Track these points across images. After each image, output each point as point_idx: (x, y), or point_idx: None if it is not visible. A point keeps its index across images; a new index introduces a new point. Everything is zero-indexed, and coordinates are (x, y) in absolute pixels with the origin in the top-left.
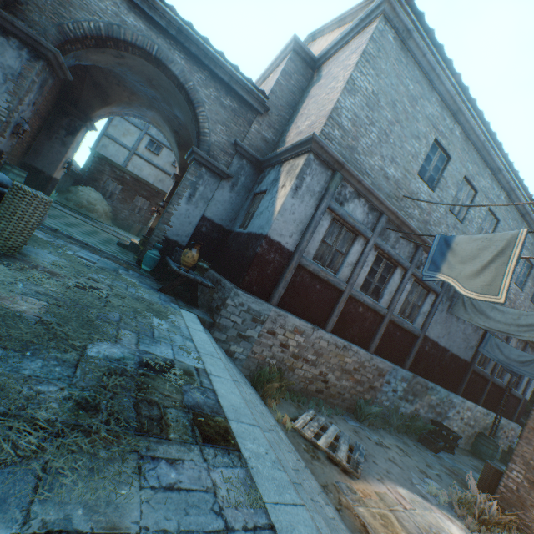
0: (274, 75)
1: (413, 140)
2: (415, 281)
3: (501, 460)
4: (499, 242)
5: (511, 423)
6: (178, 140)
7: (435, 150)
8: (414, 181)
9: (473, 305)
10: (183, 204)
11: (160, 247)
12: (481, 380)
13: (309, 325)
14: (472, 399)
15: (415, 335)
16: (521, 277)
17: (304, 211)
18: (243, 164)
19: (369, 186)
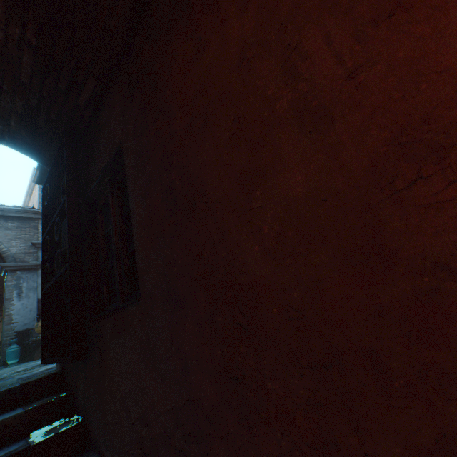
0: (36, 191)
1: None
2: None
3: None
4: None
5: None
6: None
7: None
8: None
9: None
10: (17, 302)
11: (16, 340)
12: None
13: None
14: None
15: None
16: None
17: None
18: None
19: None
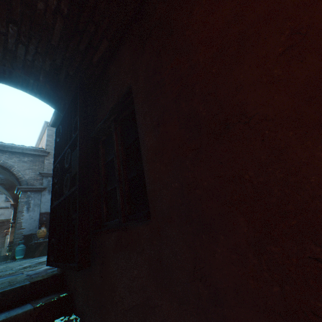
0: (45, 137)
1: None
2: None
3: None
4: None
5: None
6: (5, 187)
7: None
8: None
9: None
10: (26, 214)
11: (23, 241)
12: None
13: None
14: None
15: None
16: None
17: None
18: (49, 179)
19: None
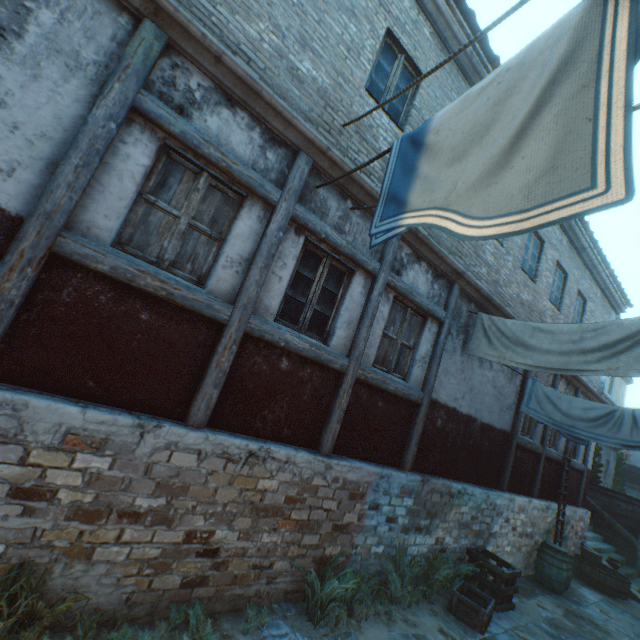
0: None
1: (344, 16)
2: (397, 300)
3: (577, 573)
4: (549, 50)
5: (577, 510)
6: None
7: (393, 56)
8: (360, 101)
9: (501, 332)
10: None
11: None
12: (531, 457)
13: (123, 420)
14: (523, 490)
15: (414, 402)
16: (556, 292)
17: (49, 106)
18: None
19: (245, 72)
